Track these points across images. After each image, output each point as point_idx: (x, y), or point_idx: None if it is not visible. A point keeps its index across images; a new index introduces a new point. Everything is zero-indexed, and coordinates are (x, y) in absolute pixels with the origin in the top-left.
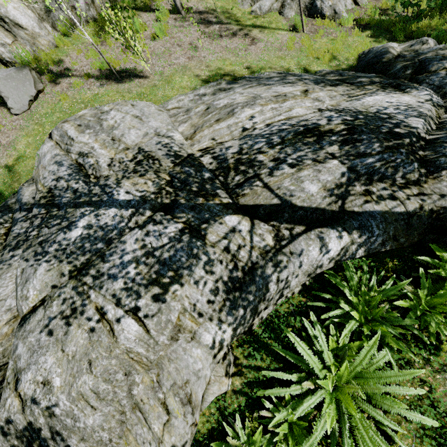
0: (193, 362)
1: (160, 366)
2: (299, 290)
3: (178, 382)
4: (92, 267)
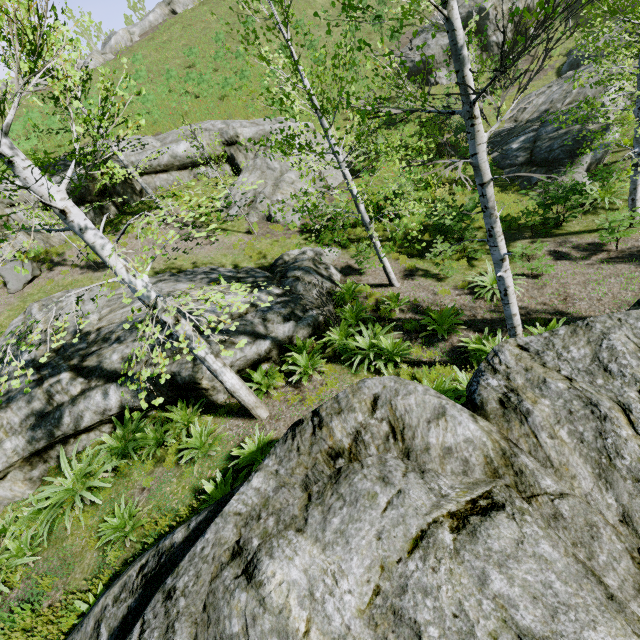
0: None
1: None
2: (111, 431)
3: None
4: None
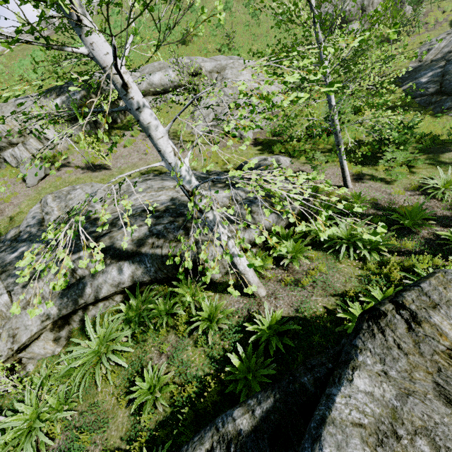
0: (27, 320)
1: (10, 319)
2: (122, 300)
3: (13, 327)
4: (9, 271)
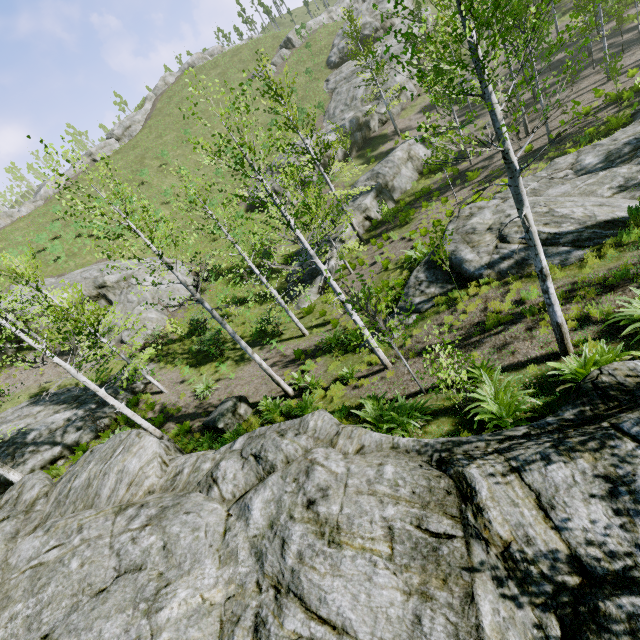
0: None
1: None
2: None
3: None
4: None
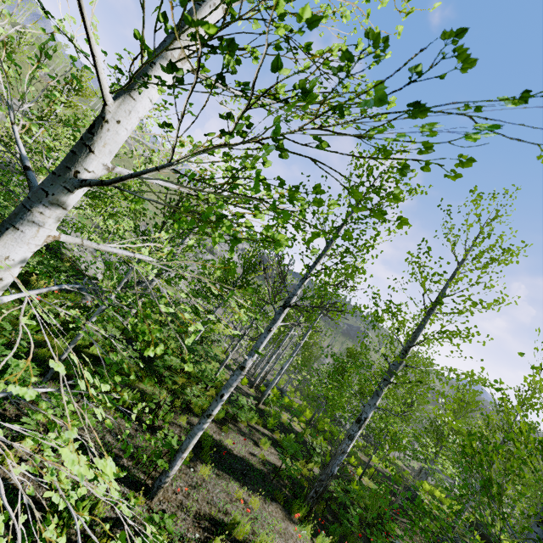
0: None
1: None
2: None
3: None
4: None
